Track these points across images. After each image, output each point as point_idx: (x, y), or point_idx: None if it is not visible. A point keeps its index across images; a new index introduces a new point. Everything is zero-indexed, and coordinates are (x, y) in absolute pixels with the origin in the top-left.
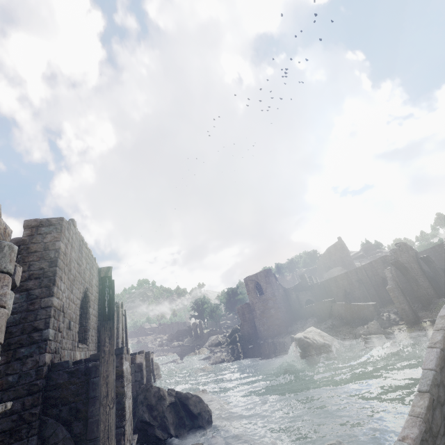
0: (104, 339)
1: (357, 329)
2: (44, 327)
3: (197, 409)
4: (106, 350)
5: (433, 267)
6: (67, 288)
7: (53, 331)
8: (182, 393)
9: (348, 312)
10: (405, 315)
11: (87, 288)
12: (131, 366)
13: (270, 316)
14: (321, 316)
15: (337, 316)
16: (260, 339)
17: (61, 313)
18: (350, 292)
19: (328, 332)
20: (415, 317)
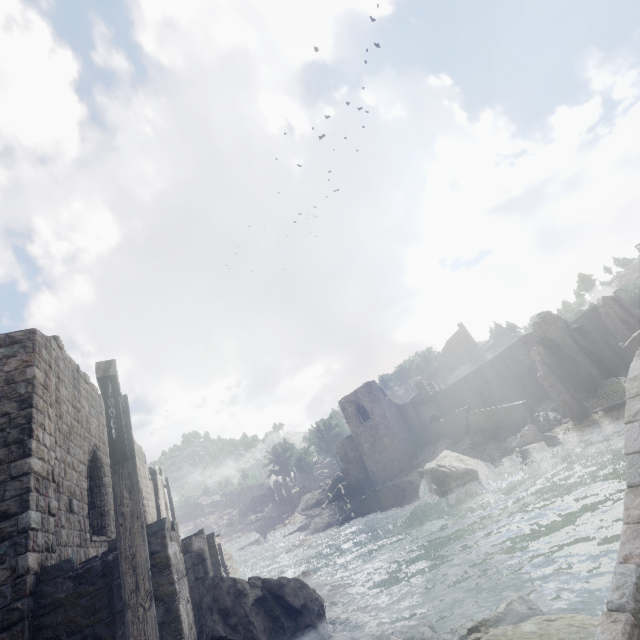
0: (120, 494)
1: (508, 442)
2: (21, 510)
3: (299, 599)
4: (125, 511)
5: (591, 339)
6: (58, 446)
7: (39, 514)
8: (272, 580)
9: (491, 421)
10: (567, 409)
11: (95, 445)
12: (186, 556)
13: (385, 449)
14: (455, 434)
15: (477, 430)
16: (375, 485)
17: (50, 484)
18: (488, 394)
19: (469, 455)
20: (581, 409)
